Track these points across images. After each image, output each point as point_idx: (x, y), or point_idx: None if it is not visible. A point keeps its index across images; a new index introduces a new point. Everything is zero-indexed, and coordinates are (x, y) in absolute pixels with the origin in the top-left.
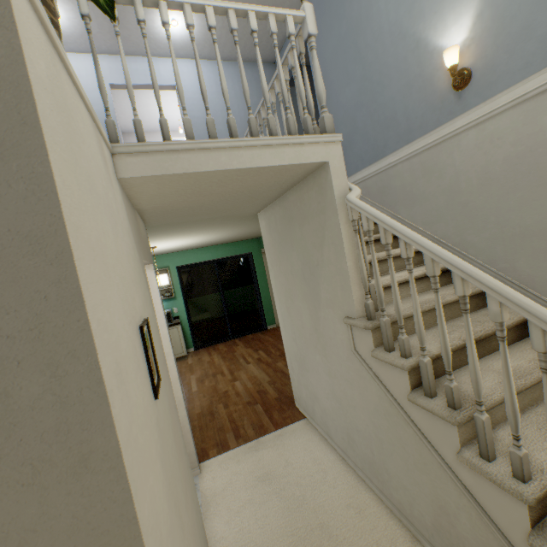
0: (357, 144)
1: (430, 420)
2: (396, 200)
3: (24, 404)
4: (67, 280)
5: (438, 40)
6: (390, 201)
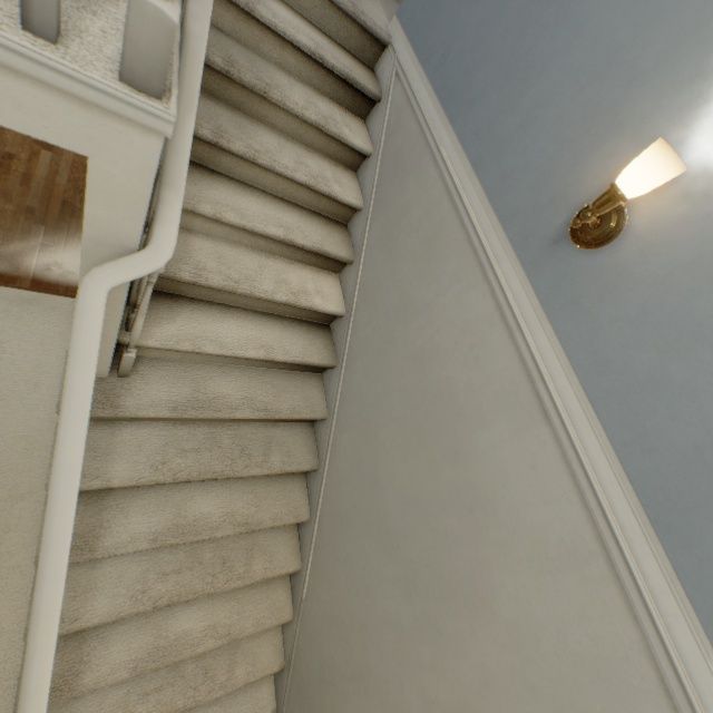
0: (478, 6)
1: None
2: (387, 208)
3: None
4: None
5: None
6: (385, 196)
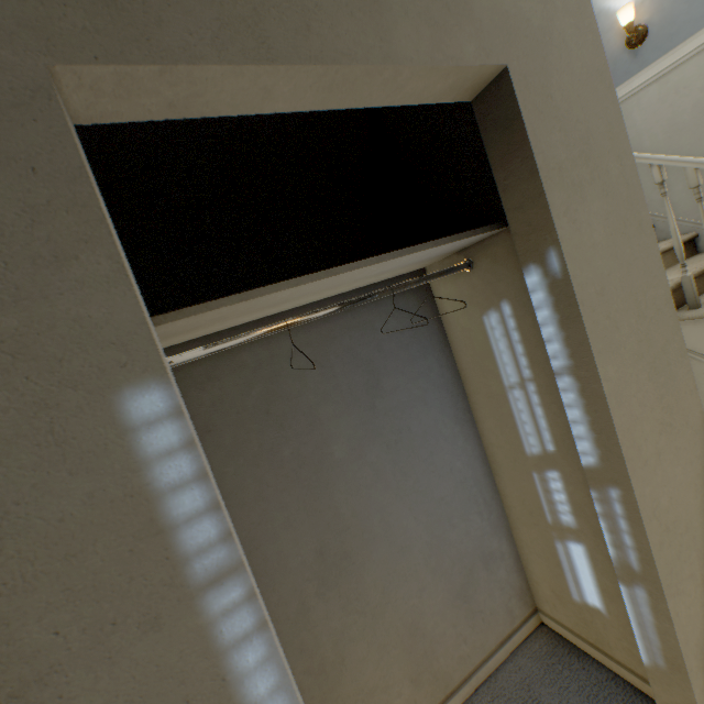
0: None
1: (698, 331)
2: None
3: (613, 181)
4: (614, 104)
5: (605, 2)
6: None
